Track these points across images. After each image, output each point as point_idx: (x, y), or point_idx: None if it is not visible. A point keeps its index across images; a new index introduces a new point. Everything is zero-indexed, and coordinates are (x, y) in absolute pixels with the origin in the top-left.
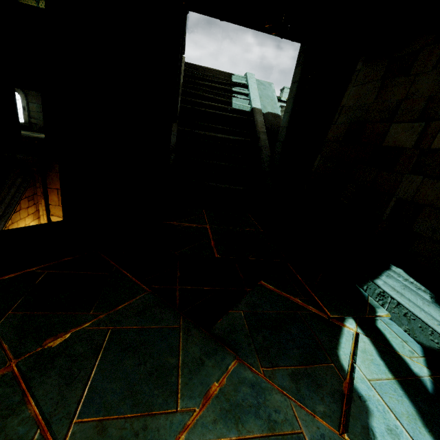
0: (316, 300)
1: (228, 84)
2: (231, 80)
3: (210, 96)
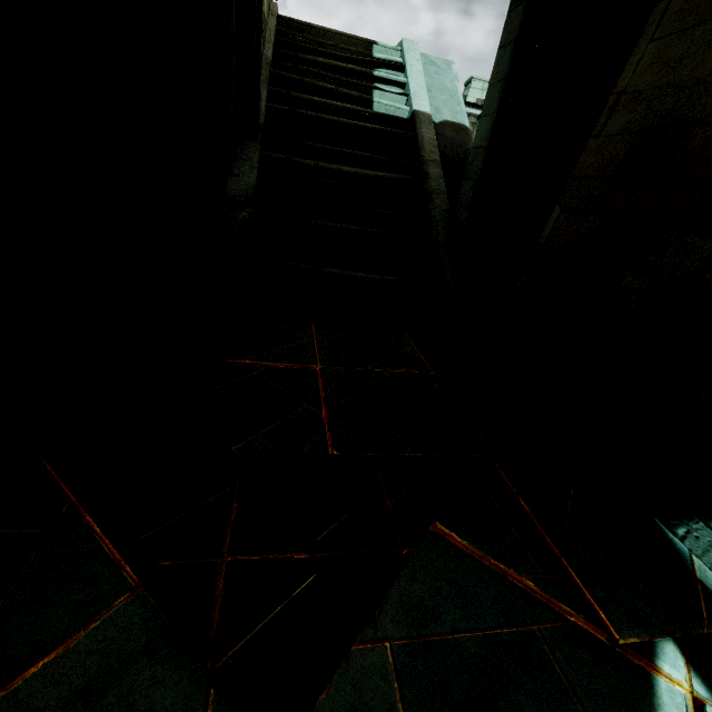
0: (574, 580)
1: (365, 62)
2: (371, 54)
3: (327, 87)
